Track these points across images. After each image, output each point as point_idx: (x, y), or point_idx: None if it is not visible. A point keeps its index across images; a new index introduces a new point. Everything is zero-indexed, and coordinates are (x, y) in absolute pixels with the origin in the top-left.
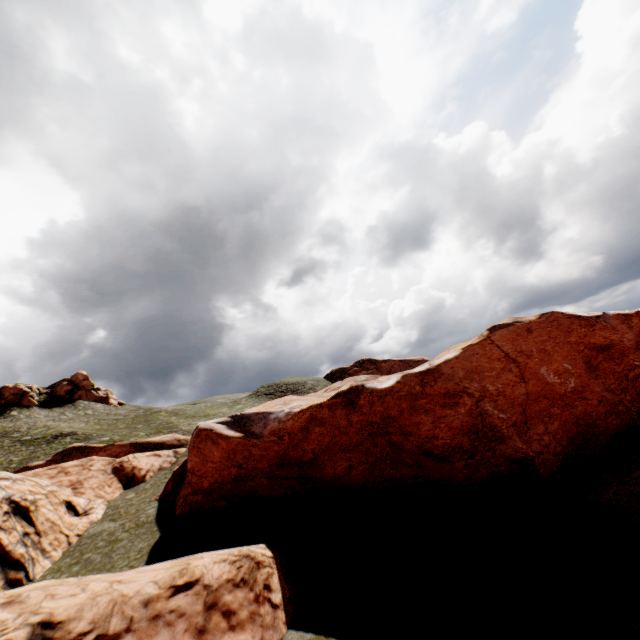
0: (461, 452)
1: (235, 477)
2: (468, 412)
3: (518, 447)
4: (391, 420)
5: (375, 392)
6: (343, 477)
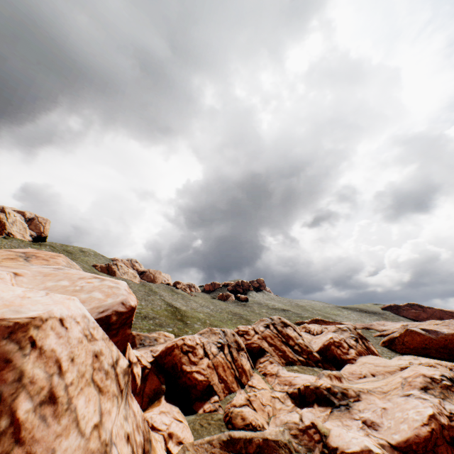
0: None
1: (422, 347)
2: None
3: None
4: None
5: None
6: None
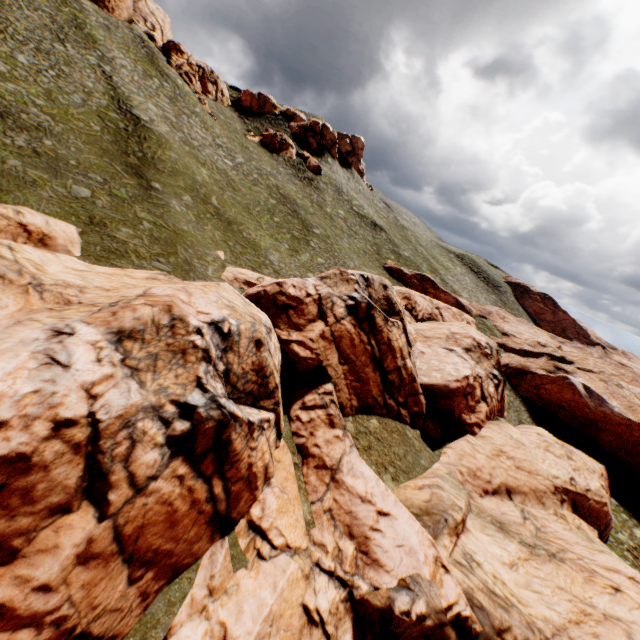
0: None
1: (559, 405)
2: None
3: None
4: None
5: None
6: (601, 440)
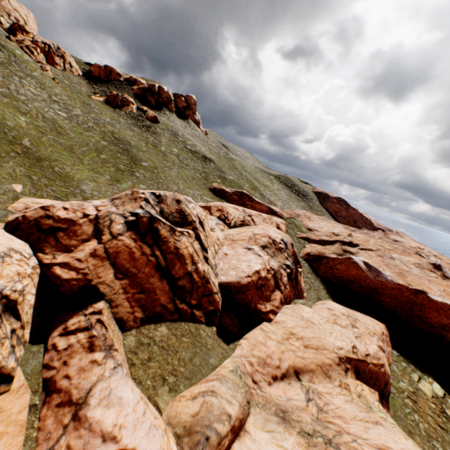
0: (430, 325)
1: (349, 279)
2: (449, 322)
3: (447, 335)
4: (423, 306)
5: (429, 298)
6: (383, 302)
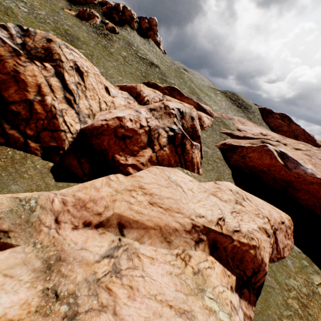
0: None
1: (262, 170)
2: None
3: None
4: None
5: None
6: (299, 199)
